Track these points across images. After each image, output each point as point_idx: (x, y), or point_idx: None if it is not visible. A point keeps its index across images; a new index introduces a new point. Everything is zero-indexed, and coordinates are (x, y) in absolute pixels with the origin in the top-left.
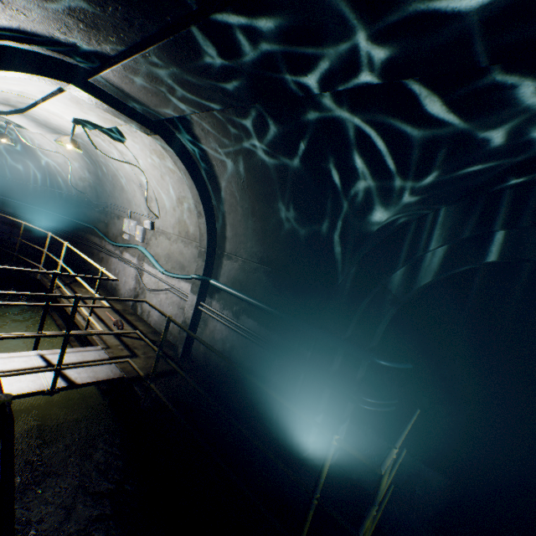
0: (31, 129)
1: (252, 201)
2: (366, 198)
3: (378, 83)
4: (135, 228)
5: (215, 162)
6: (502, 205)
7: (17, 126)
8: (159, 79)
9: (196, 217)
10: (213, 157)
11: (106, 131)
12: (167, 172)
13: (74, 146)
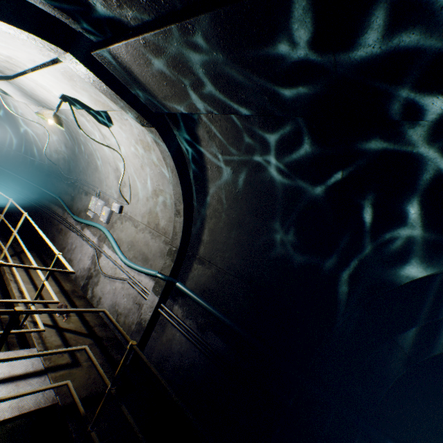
0: (16, 97)
1: (243, 212)
2: (407, 246)
3: None
4: (101, 207)
5: (210, 166)
6: None
7: (2, 91)
8: (188, 65)
9: (170, 212)
10: (210, 161)
11: (94, 112)
12: (148, 163)
13: (57, 121)
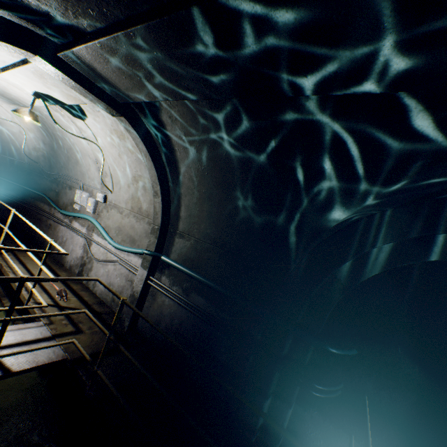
0: None
1: (210, 187)
2: (329, 196)
3: (382, 92)
4: (87, 199)
5: (177, 148)
6: (446, 212)
7: None
8: (138, 62)
9: (150, 195)
10: (177, 143)
11: (67, 107)
12: (125, 152)
13: (33, 118)
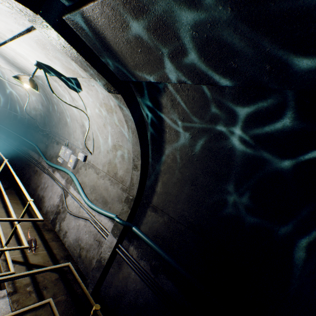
0: (2, 64)
1: (197, 172)
2: None
3: None
4: (69, 155)
5: (168, 130)
6: None
7: None
8: (174, 26)
9: (128, 164)
10: (169, 125)
11: (65, 79)
12: (110, 123)
13: (32, 85)
